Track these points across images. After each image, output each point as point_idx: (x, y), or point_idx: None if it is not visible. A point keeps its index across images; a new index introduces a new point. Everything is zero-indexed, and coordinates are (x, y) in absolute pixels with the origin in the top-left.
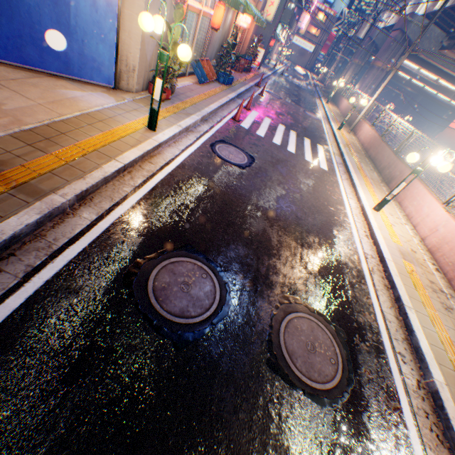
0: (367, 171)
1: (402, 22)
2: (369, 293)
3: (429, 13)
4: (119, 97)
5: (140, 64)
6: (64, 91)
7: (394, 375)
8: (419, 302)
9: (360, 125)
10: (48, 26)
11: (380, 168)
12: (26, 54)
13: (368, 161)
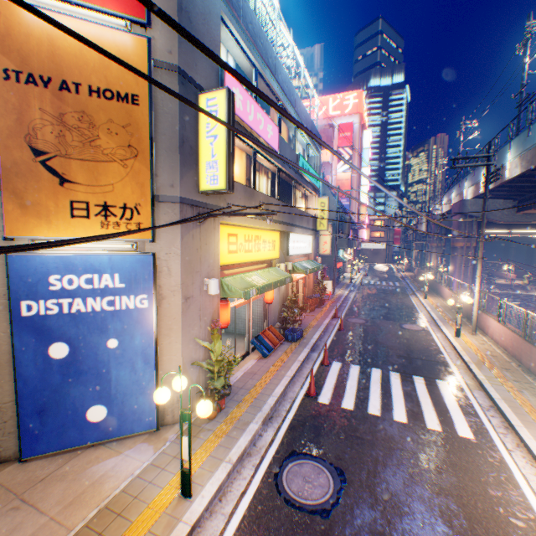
0: None
1: (455, 208)
2: None
3: (477, 195)
4: (161, 440)
5: (184, 390)
6: (95, 467)
7: None
8: None
9: (482, 319)
10: (91, 404)
11: None
12: (67, 436)
13: (531, 377)
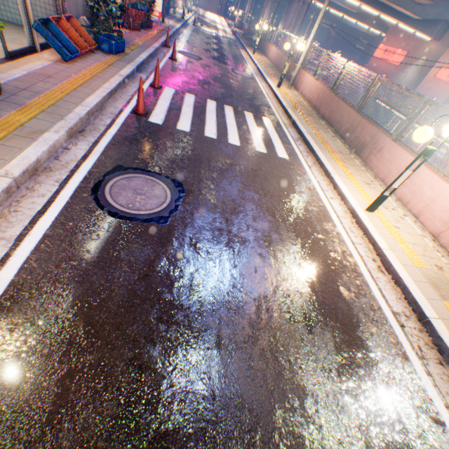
0: (330, 141)
1: None
2: (448, 431)
3: None
4: None
5: None
6: None
7: None
8: None
9: (299, 76)
10: None
11: (342, 132)
12: None
13: (324, 123)
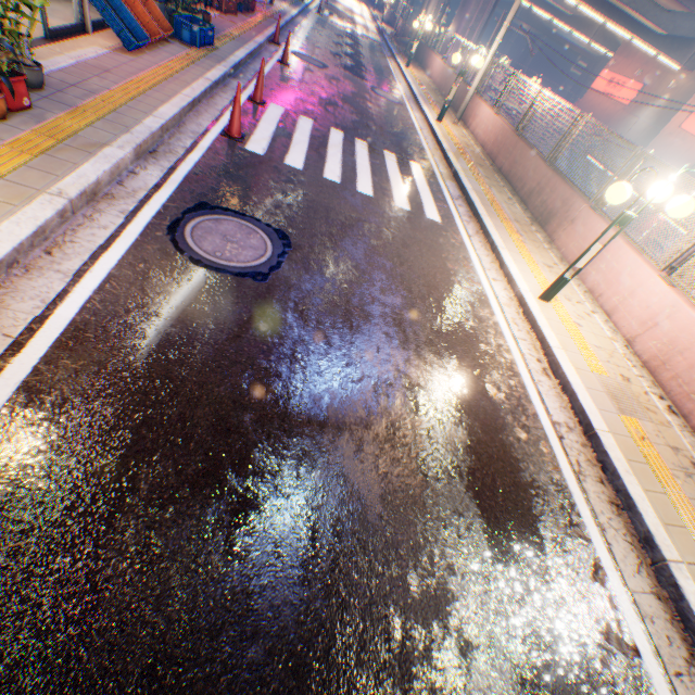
0: (506, 204)
1: None
2: (594, 548)
3: None
4: None
5: None
6: None
7: None
8: (682, 528)
9: (472, 107)
10: None
11: (525, 194)
12: None
13: (500, 179)
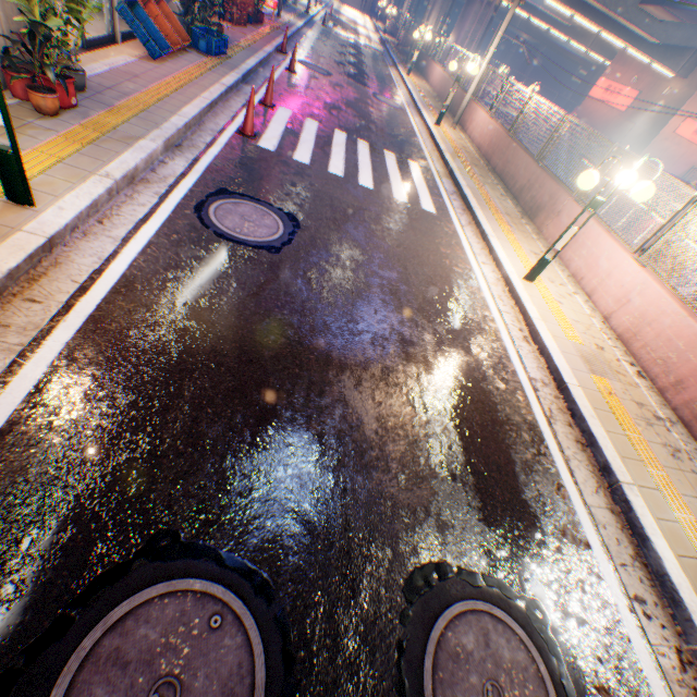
0: (498, 200)
1: None
2: (558, 472)
3: None
4: None
5: None
6: None
7: (643, 662)
8: (638, 462)
9: (469, 112)
10: None
11: (516, 191)
12: None
13: (494, 178)
